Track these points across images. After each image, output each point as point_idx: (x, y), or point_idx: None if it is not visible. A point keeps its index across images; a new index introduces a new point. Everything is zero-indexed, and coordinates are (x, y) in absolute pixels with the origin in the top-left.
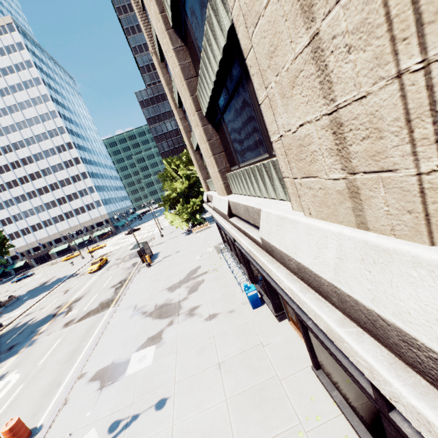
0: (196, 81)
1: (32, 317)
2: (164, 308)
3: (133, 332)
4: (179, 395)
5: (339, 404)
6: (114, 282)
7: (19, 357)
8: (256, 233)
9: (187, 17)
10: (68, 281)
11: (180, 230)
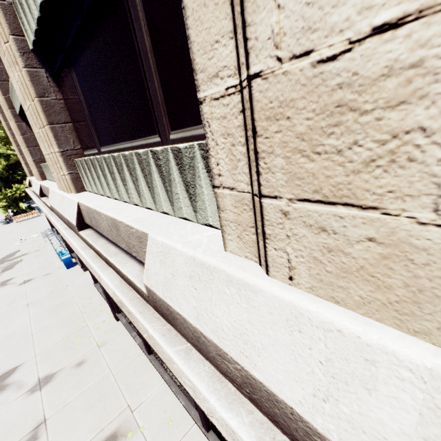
0: (9, 85)
1: None
2: None
3: None
4: None
5: (100, 292)
6: None
7: None
8: None
9: None
10: None
11: None
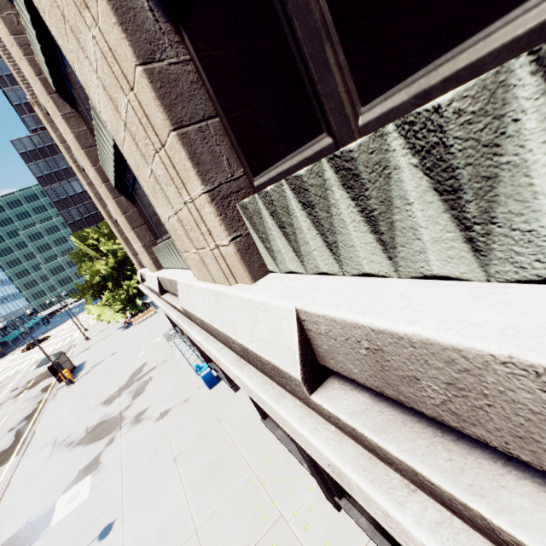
0: (97, 150)
1: None
2: (100, 428)
3: (55, 473)
4: (129, 511)
5: (280, 439)
6: (12, 423)
7: None
8: None
9: (73, 89)
10: None
11: (114, 326)
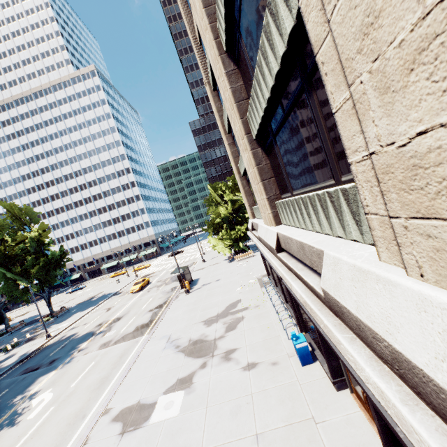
0: (247, 104)
1: (75, 332)
2: (198, 345)
3: (163, 368)
4: None
5: None
6: (152, 305)
7: (56, 374)
8: (313, 278)
9: (242, 38)
10: (111, 298)
11: (222, 257)
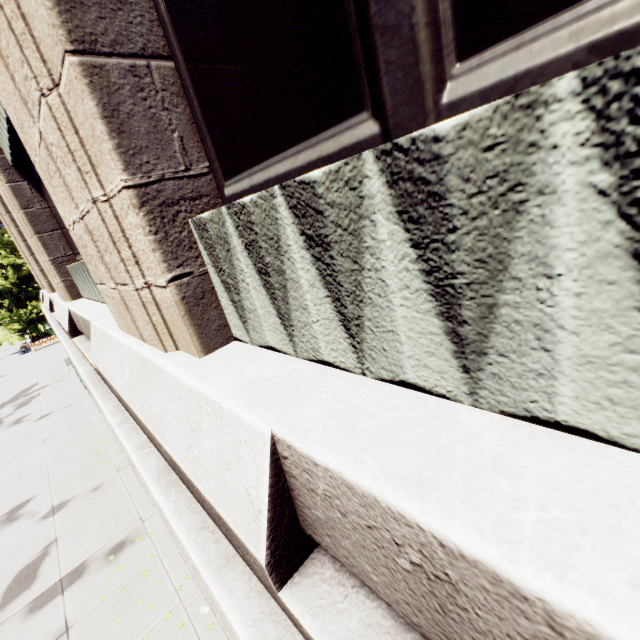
0: None
1: None
2: None
3: None
4: None
5: None
6: None
7: None
8: None
9: None
10: None
11: (7, 351)
